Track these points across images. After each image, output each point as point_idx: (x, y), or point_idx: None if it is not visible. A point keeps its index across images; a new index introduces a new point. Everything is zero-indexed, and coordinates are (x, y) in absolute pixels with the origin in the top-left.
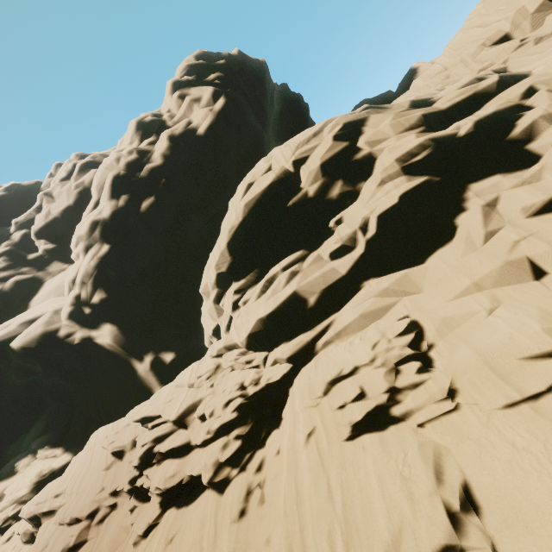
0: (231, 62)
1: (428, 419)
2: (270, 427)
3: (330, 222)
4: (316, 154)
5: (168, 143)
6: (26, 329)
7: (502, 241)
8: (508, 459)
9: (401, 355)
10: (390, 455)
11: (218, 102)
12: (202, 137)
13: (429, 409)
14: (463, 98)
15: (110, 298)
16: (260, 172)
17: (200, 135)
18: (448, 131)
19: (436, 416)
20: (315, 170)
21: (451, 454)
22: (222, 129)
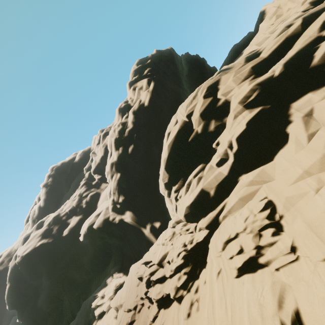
0: (153, 59)
1: (280, 266)
2: (201, 267)
3: (213, 145)
4: (197, 109)
5: (133, 116)
6: (97, 218)
7: (319, 139)
8: (322, 296)
9: (261, 225)
10: (255, 289)
11: (150, 85)
12: (147, 107)
13: (280, 259)
14: (278, 45)
15: (126, 198)
16: (172, 125)
17: (146, 106)
18: (267, 75)
19: (285, 264)
20: (197, 118)
21: (291, 290)
22: (156, 99)
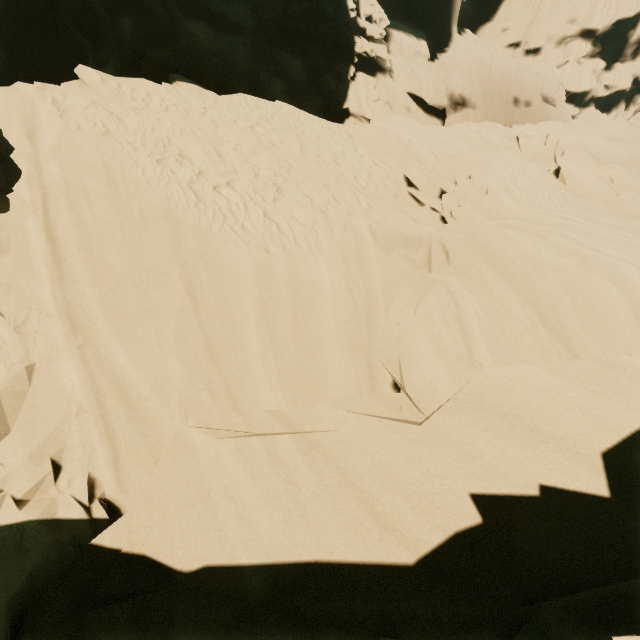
0: None
1: None
2: None
3: (617, 64)
4: None
5: None
6: None
7: None
8: None
9: None
10: None
11: None
12: None
13: None
14: None
15: None
16: None
17: None
18: None
19: None
20: None
21: None
22: None
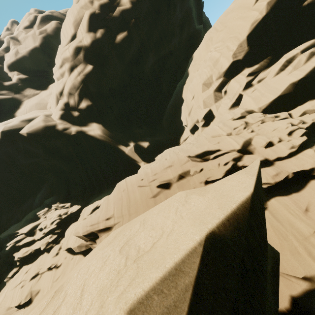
0: None
1: None
2: None
3: None
4: None
5: None
6: (27, 124)
7: None
8: None
9: None
10: None
11: None
12: None
13: None
14: None
15: (94, 106)
16: None
17: None
18: None
19: None
20: None
21: None
22: None
